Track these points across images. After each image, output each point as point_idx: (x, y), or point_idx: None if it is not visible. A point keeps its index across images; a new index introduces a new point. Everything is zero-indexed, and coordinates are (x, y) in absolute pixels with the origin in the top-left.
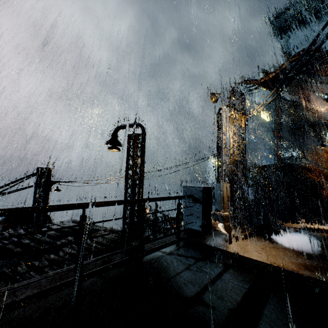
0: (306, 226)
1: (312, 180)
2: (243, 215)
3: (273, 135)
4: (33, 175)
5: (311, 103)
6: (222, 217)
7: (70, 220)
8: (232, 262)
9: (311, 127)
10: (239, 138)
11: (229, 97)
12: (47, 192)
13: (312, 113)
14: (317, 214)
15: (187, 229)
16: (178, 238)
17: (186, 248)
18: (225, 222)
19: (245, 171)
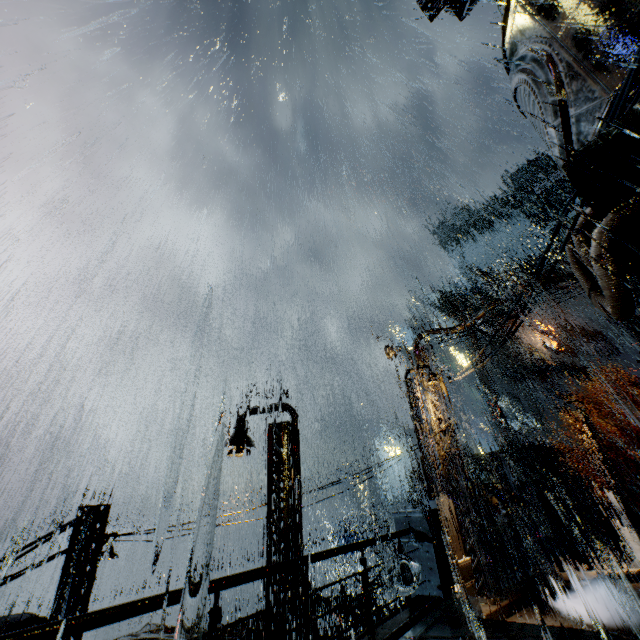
0: (601, 573)
1: (575, 471)
2: (487, 562)
3: (483, 391)
4: (68, 524)
5: (524, 337)
6: (455, 570)
7: (150, 628)
8: (517, 633)
9: (538, 375)
10: (444, 414)
11: (414, 350)
12: (93, 565)
13: (530, 351)
14: (612, 547)
15: (418, 598)
16: (417, 613)
17: (438, 626)
18: (463, 580)
19: (467, 471)
